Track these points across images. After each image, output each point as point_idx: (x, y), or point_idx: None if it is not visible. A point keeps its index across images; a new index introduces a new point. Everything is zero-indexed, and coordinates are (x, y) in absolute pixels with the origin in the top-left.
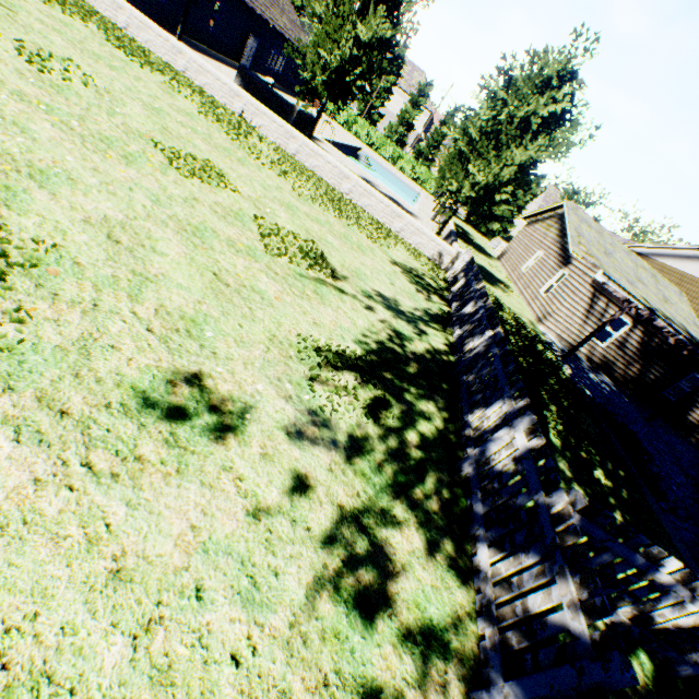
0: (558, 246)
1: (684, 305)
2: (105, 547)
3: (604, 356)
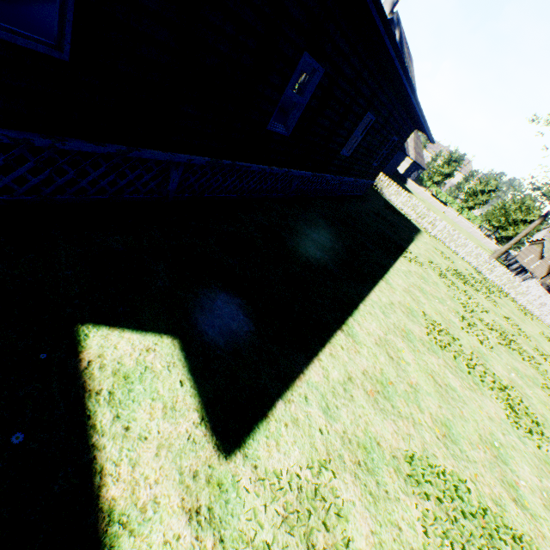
0: (540, 253)
1: None
2: None
3: None
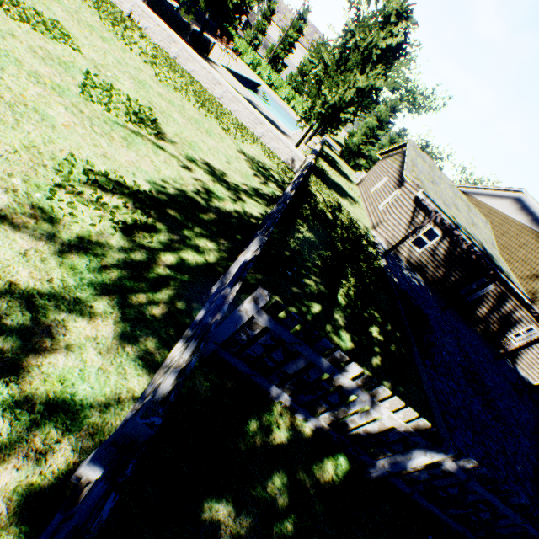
0: (398, 173)
1: (487, 230)
2: None
3: (419, 260)
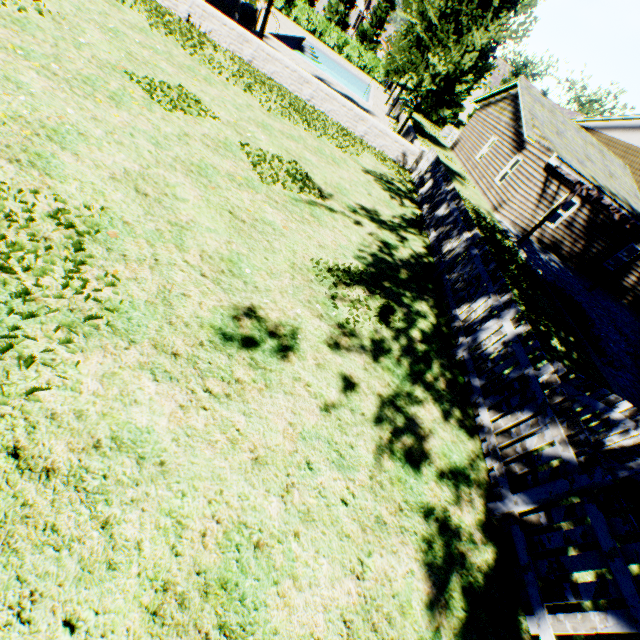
0: (512, 131)
1: (627, 178)
2: (242, 445)
3: (553, 237)
